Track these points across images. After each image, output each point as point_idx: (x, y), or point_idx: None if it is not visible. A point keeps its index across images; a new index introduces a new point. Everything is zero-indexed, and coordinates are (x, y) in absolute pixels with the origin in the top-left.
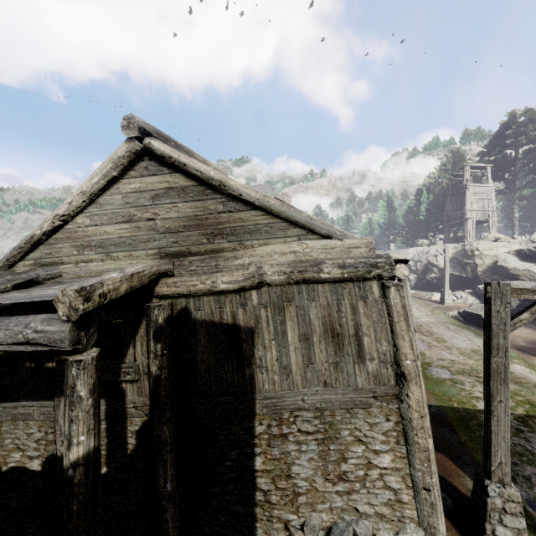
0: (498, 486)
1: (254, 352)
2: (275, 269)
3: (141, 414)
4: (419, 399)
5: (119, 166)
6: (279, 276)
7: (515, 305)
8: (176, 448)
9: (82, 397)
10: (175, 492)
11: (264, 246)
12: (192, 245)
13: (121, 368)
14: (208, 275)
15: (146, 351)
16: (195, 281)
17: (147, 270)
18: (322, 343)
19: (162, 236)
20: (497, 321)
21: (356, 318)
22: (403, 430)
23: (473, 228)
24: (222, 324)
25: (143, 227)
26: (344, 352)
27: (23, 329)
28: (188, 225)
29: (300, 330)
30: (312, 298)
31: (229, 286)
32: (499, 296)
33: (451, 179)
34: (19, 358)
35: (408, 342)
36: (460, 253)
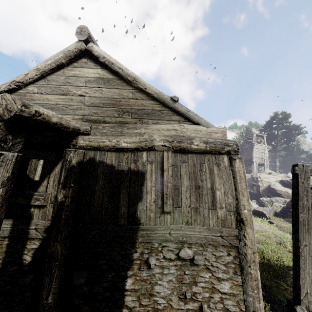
0: (306, 311)
1: (139, 193)
2: (161, 138)
3: (40, 234)
4: (252, 239)
5: (68, 56)
6: (164, 142)
7: (281, 210)
8: (64, 265)
9: None
10: (54, 304)
11: (155, 124)
12: (106, 117)
13: (34, 195)
14: (115, 136)
15: (57, 185)
16: (104, 139)
17: (72, 123)
18: (188, 192)
19: (87, 107)
20: (302, 188)
21: (212, 177)
22: (239, 263)
23: (256, 167)
24: (118, 171)
25: (75, 99)
26: (202, 200)
27: None
28: (107, 103)
29: (173, 181)
30: (184, 161)
31: (128, 145)
32: (303, 173)
33: (246, 140)
34: None
35: (246, 197)
36: (250, 179)
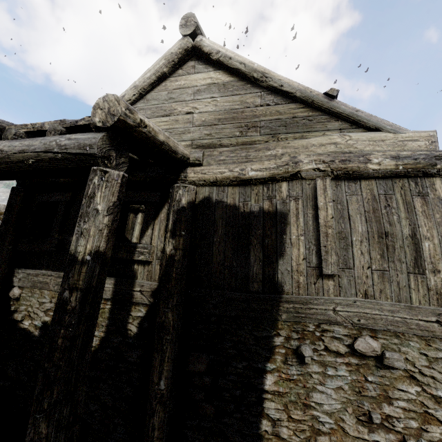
0: None
1: (278, 245)
2: (312, 157)
3: (146, 299)
4: None
5: (170, 62)
6: (317, 164)
7: None
8: (177, 341)
9: (98, 211)
10: (168, 393)
11: (299, 139)
12: (224, 138)
13: (137, 248)
14: (237, 164)
15: (163, 235)
16: (223, 169)
17: (180, 147)
18: (365, 244)
19: (197, 129)
20: None
21: (412, 218)
22: None
23: None
24: (245, 214)
25: (181, 120)
26: (395, 257)
27: (57, 138)
28: (224, 118)
29: (336, 226)
30: (354, 192)
31: (259, 174)
32: None
33: None
34: (47, 171)
35: None
36: None
